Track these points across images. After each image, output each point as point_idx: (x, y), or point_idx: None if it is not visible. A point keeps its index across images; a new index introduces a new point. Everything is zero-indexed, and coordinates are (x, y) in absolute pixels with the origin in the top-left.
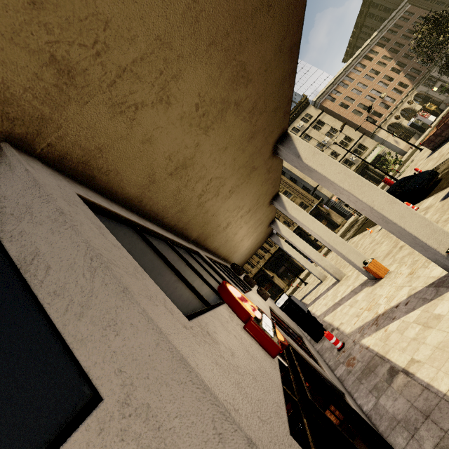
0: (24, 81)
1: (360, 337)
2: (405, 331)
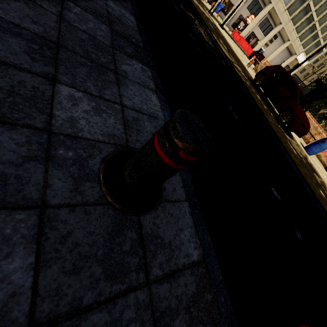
0: None
1: None
2: None
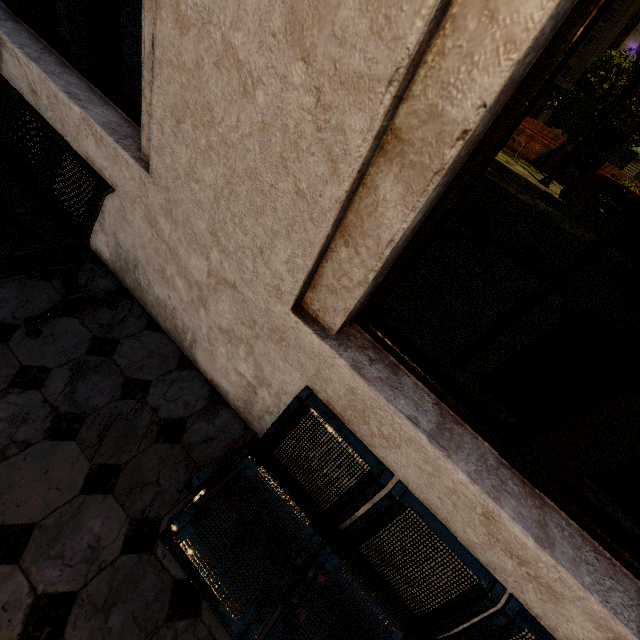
0: None
1: None
2: None
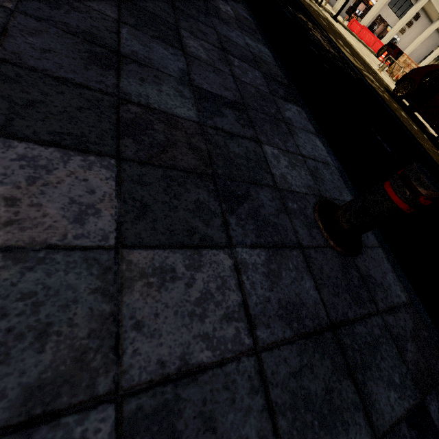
0: None
1: None
2: None
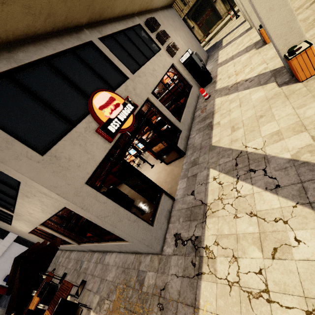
0: None
1: (217, 96)
2: (232, 103)
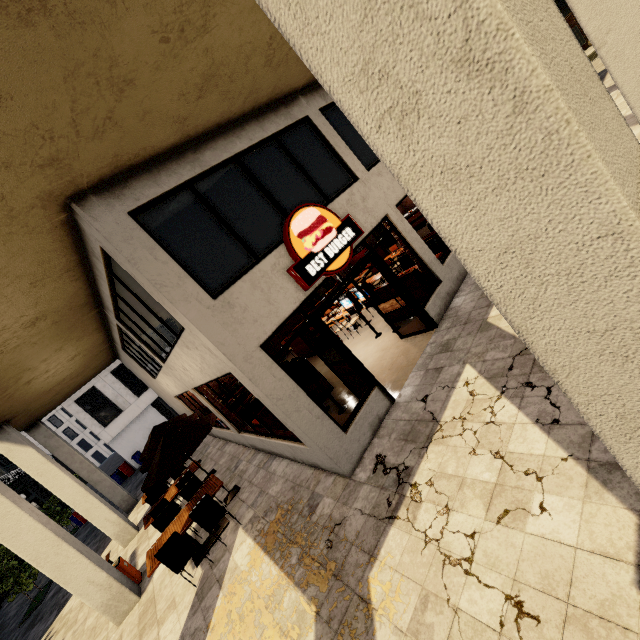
0: (45, 183)
1: None
2: None
